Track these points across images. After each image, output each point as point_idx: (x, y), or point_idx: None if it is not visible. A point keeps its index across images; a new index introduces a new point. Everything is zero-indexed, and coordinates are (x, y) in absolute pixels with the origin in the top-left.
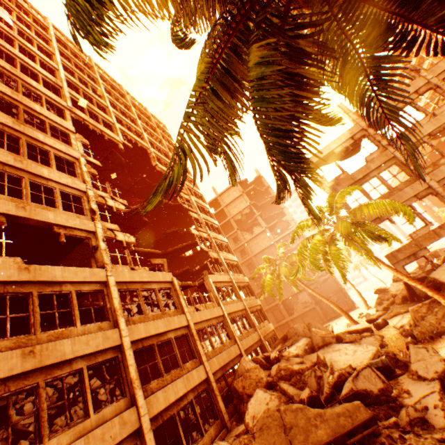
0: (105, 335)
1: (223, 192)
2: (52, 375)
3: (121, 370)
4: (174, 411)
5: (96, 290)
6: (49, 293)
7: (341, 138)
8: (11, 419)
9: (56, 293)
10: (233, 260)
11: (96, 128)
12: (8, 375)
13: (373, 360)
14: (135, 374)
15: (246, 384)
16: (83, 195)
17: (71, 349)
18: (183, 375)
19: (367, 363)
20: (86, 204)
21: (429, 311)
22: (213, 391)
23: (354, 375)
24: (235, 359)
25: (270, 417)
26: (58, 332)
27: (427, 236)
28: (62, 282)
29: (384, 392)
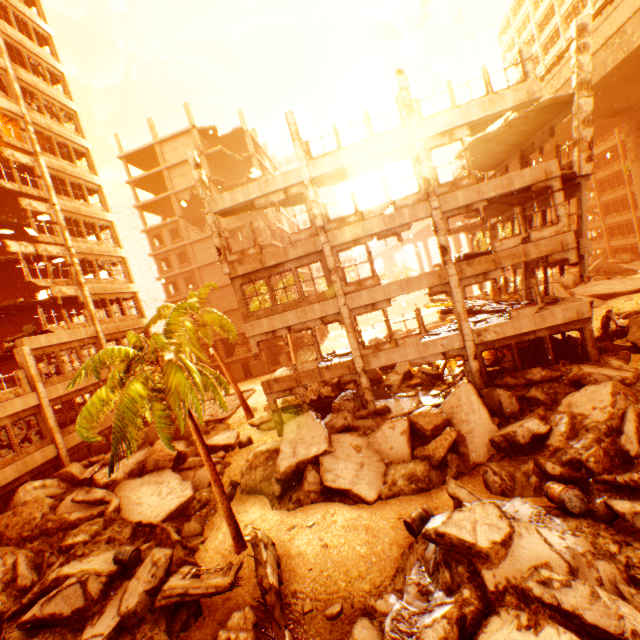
0: None
1: (167, 139)
2: None
3: None
4: None
5: None
6: None
7: (270, 184)
8: None
9: None
10: (125, 292)
11: None
12: None
13: (127, 547)
14: None
15: (12, 524)
16: None
17: None
18: None
19: (117, 551)
20: None
21: (266, 461)
22: None
23: (50, 597)
24: (40, 468)
25: None
26: None
27: (311, 374)
28: None
29: (80, 612)
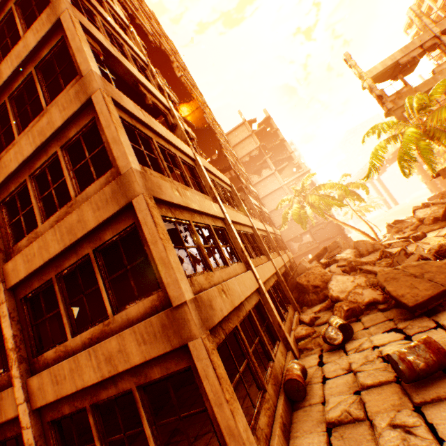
0: (213, 205)
1: (230, 131)
2: (195, 220)
3: (230, 240)
4: (269, 287)
5: (190, 165)
6: (162, 148)
7: (408, 47)
8: (184, 243)
9: (166, 150)
10: (255, 193)
11: (127, 5)
12: (171, 201)
13: None
14: (242, 246)
15: (310, 279)
16: (146, 69)
17: (199, 204)
18: (263, 263)
19: None
20: (151, 78)
21: None
22: (282, 283)
23: None
24: (283, 268)
25: (391, 273)
26: (182, 185)
27: None
28: (167, 143)
29: None
